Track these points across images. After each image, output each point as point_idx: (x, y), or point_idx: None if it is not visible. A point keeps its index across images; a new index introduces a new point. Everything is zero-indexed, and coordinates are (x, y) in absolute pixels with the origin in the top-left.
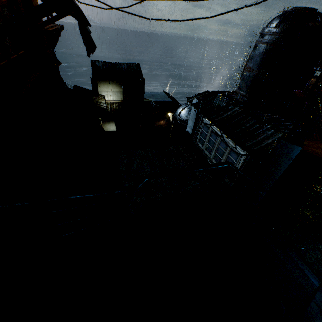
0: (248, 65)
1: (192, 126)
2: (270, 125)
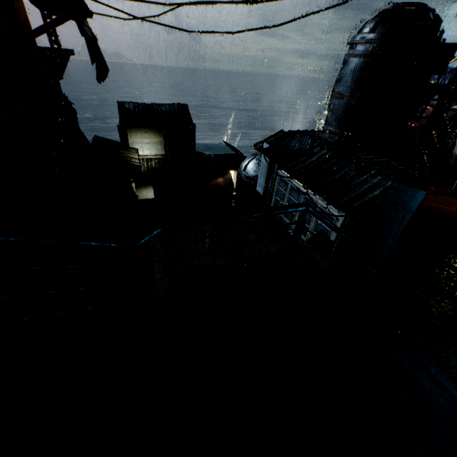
0: (337, 90)
1: (263, 183)
2: (376, 170)
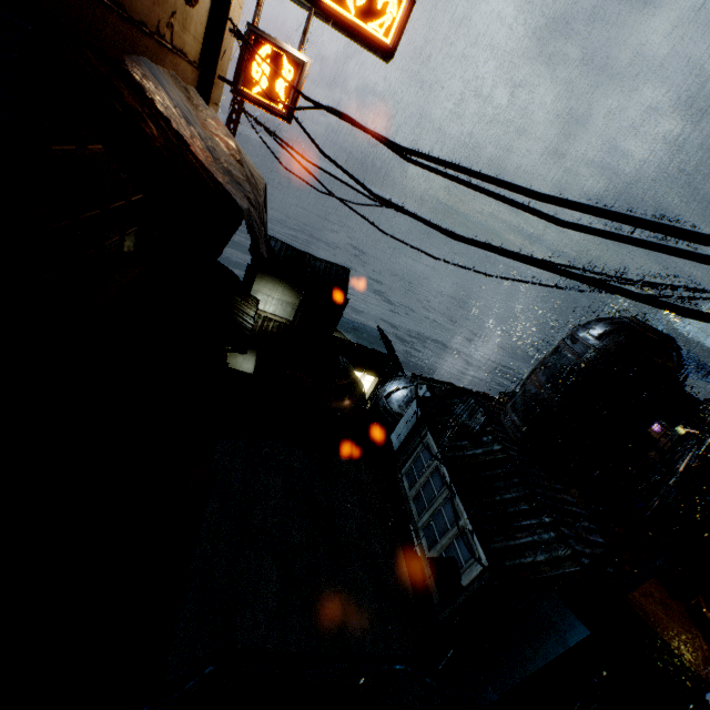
0: (538, 375)
1: (403, 436)
2: (552, 519)
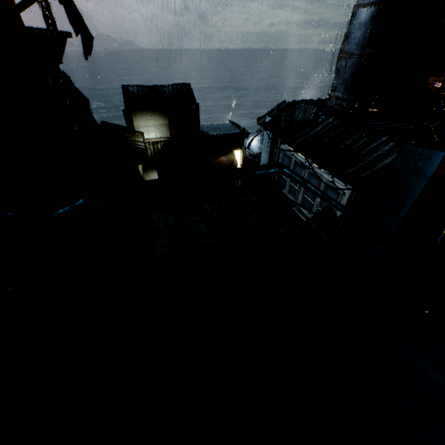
0: (344, 49)
1: (266, 160)
2: (388, 136)
